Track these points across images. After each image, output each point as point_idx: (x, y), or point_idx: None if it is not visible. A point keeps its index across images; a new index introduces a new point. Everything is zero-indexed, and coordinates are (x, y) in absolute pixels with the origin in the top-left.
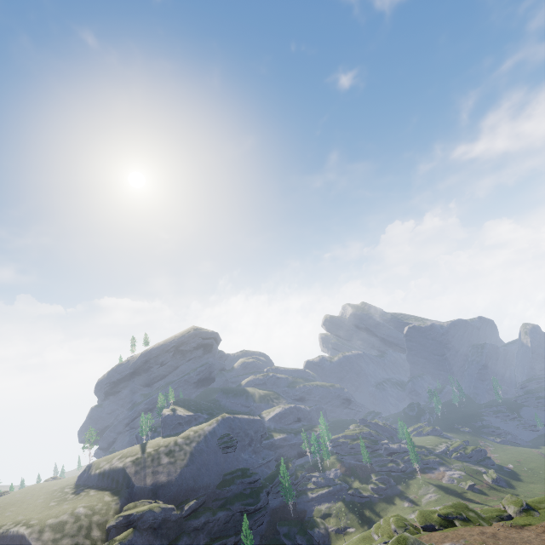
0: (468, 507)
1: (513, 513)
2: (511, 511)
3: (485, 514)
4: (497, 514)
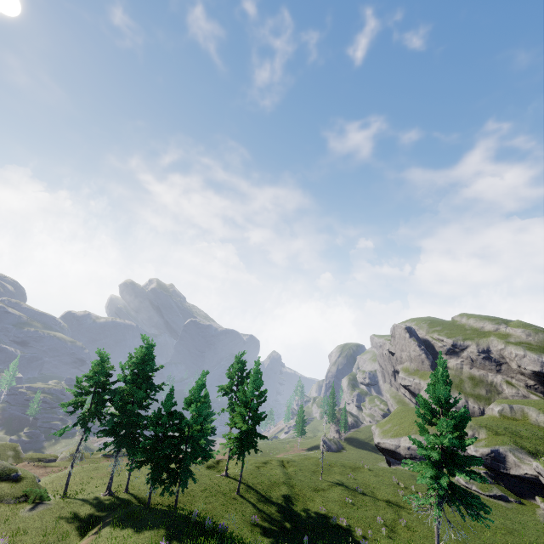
0: (16, 448)
1: (60, 458)
2: (61, 457)
3: (30, 456)
4: (41, 457)
